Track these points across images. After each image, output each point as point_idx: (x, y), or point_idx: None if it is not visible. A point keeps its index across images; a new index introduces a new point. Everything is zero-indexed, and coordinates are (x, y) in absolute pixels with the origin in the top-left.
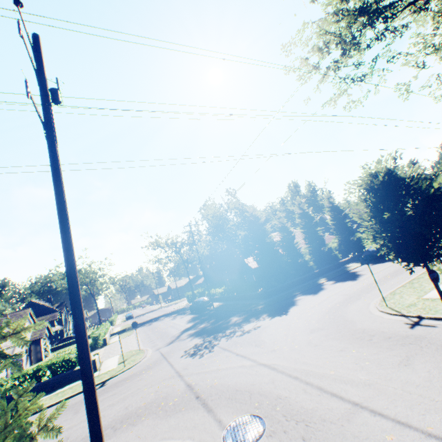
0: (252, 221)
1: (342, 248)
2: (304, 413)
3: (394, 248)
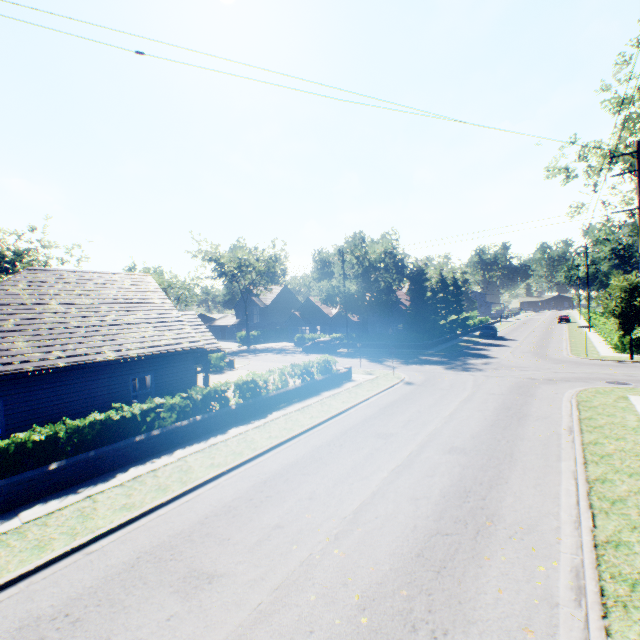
0: (422, 273)
1: None
2: (633, 379)
3: (626, 323)
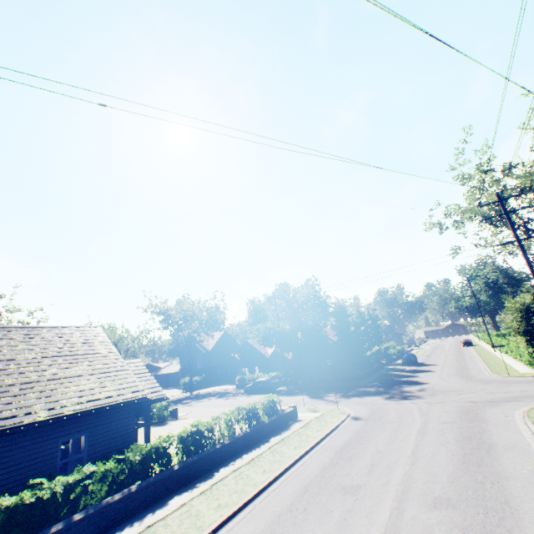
0: (343, 310)
1: None
2: None
3: (532, 340)
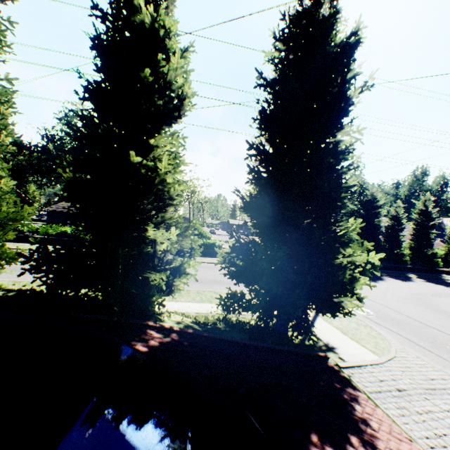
0: (370, 200)
1: (447, 259)
2: (397, 318)
3: None
